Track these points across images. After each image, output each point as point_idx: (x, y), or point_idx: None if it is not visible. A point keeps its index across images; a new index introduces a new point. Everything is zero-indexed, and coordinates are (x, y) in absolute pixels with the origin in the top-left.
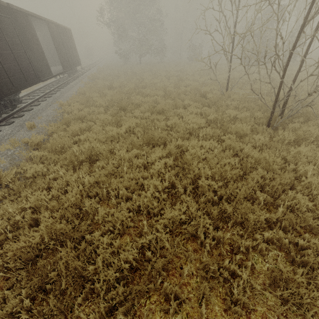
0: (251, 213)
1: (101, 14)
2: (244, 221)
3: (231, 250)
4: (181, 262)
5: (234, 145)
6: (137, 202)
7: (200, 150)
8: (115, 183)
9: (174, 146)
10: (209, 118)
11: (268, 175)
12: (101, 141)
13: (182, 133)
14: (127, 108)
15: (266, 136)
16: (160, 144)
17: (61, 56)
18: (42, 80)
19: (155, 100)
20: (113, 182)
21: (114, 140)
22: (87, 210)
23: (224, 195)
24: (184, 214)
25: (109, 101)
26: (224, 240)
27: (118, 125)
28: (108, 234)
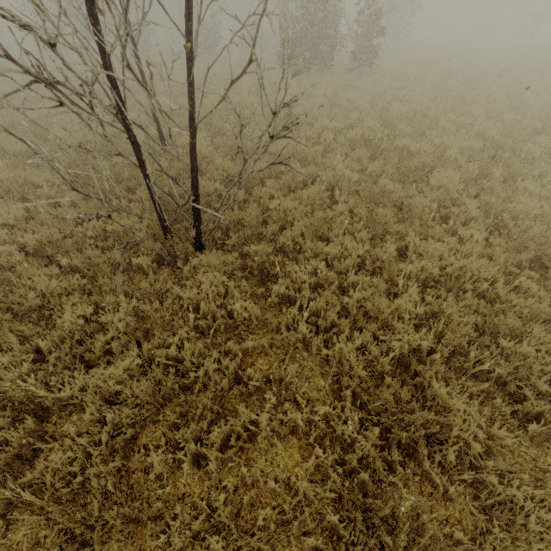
0: None
1: None
2: None
3: None
4: None
5: None
6: None
7: None
8: None
9: None
10: (23, 243)
11: None
12: None
13: None
14: None
15: (112, 302)
16: None
17: None
18: None
19: None
20: None
21: None
22: None
23: None
24: None
25: None
26: None
27: None
28: None
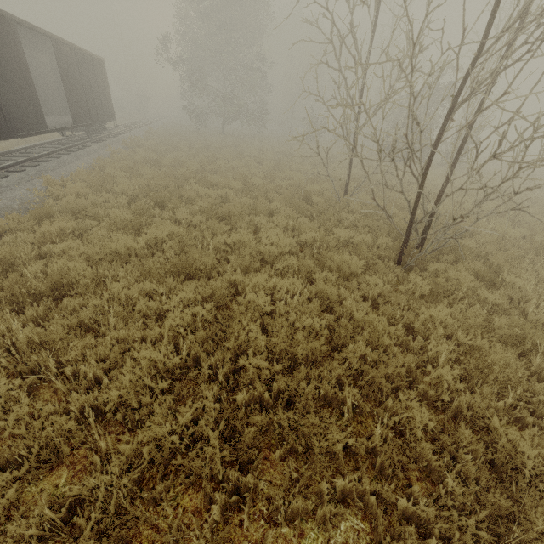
0: (315, 437)
1: (164, 46)
2: (306, 449)
3: (268, 515)
4: (154, 542)
5: (329, 292)
6: (103, 394)
7: (265, 296)
8: (79, 348)
9: (223, 283)
10: (303, 239)
11: (372, 355)
12: (93, 258)
13: (248, 260)
14: (168, 204)
15: (389, 281)
16: (203, 276)
17: (74, 100)
18: (19, 135)
19: (225, 196)
20: (75, 346)
21: (118, 259)
22: (1, 403)
23: (286, 389)
24: (194, 426)
25: (141, 188)
26: (262, 490)
27: (140, 232)
28: (7, 469)
